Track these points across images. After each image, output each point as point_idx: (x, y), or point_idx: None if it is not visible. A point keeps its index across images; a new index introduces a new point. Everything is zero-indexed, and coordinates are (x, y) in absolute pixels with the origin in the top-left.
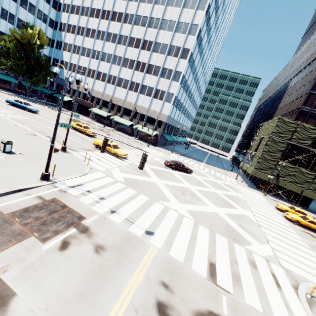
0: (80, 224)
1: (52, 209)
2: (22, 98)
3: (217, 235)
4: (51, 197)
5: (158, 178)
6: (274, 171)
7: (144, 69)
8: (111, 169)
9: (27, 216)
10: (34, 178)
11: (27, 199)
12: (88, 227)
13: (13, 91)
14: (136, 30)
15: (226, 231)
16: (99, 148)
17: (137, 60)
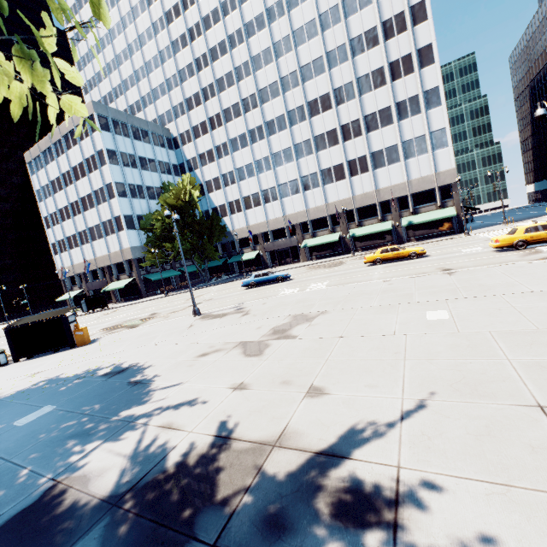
0: None
1: None
2: (210, 285)
3: None
4: None
5: None
6: None
7: (361, 129)
8: None
9: None
10: None
11: None
12: None
13: (178, 288)
14: (312, 88)
15: None
16: (523, 246)
17: (338, 126)
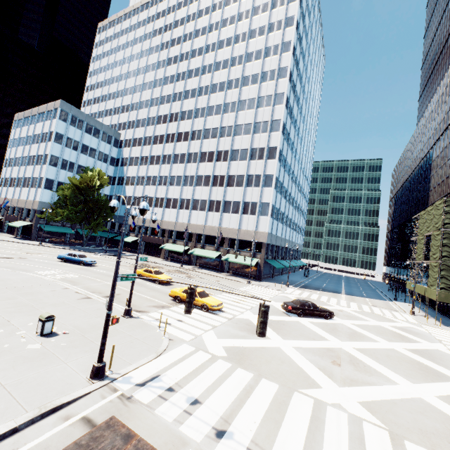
0: None
1: (106, 447)
2: (78, 249)
3: None
4: (105, 417)
5: (281, 338)
6: None
7: (224, 182)
8: (201, 335)
9: None
10: (80, 377)
11: (64, 429)
12: None
13: (68, 243)
14: (207, 144)
15: None
16: (179, 300)
17: (212, 175)
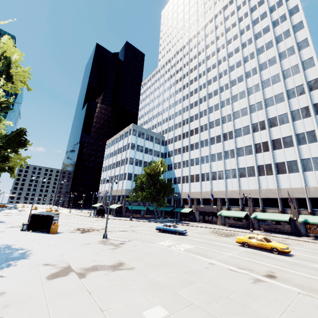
0: None
1: None
2: (155, 221)
3: None
4: None
5: None
6: None
7: (268, 147)
8: None
9: None
10: None
11: None
12: None
13: (143, 217)
14: (239, 122)
15: None
16: None
17: (253, 144)
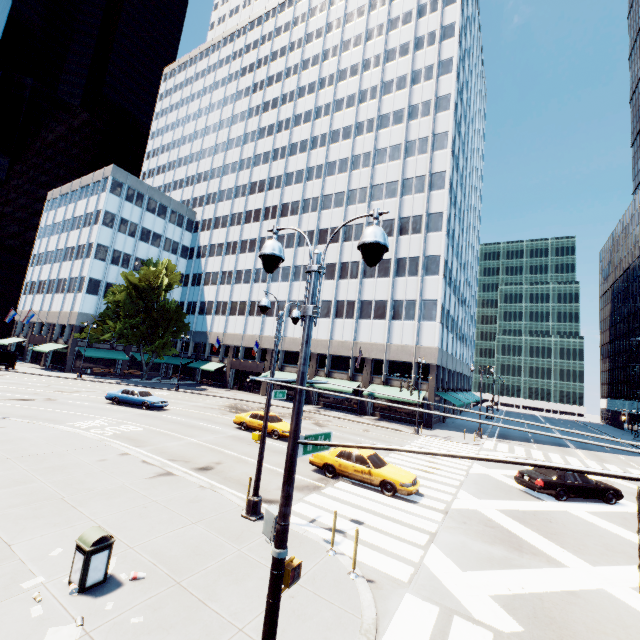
0: None
1: None
2: (136, 383)
3: None
4: None
5: (581, 559)
6: None
7: (358, 272)
8: (423, 561)
9: None
10: None
11: None
12: None
13: (120, 375)
14: (327, 217)
15: None
16: (332, 473)
17: (339, 262)
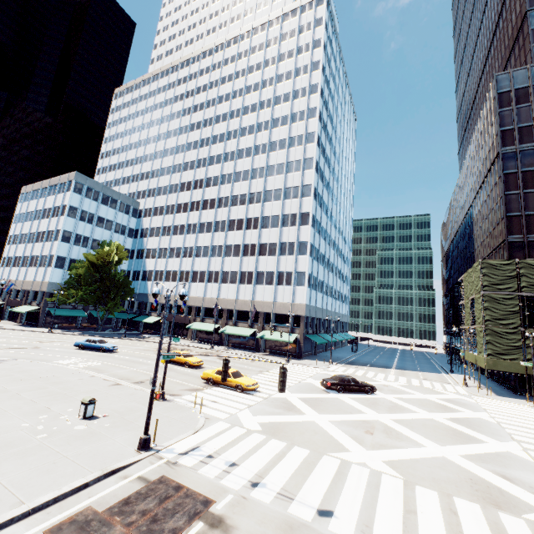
0: (208, 513)
1: (161, 494)
2: (93, 334)
3: (457, 500)
4: (157, 476)
5: (317, 413)
6: (526, 352)
7: (255, 251)
8: (237, 413)
9: (130, 511)
10: (129, 449)
11: (125, 484)
12: (221, 517)
13: (80, 328)
14: (235, 211)
15: (475, 490)
16: (212, 382)
17: (242, 244)
